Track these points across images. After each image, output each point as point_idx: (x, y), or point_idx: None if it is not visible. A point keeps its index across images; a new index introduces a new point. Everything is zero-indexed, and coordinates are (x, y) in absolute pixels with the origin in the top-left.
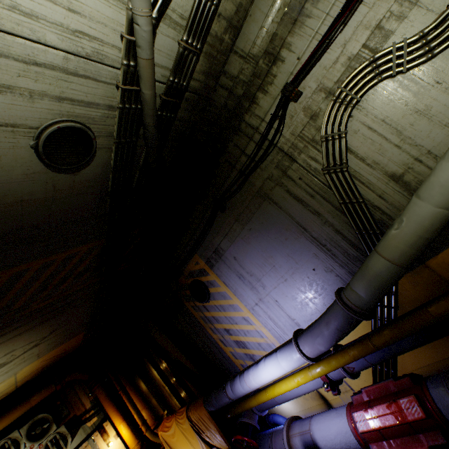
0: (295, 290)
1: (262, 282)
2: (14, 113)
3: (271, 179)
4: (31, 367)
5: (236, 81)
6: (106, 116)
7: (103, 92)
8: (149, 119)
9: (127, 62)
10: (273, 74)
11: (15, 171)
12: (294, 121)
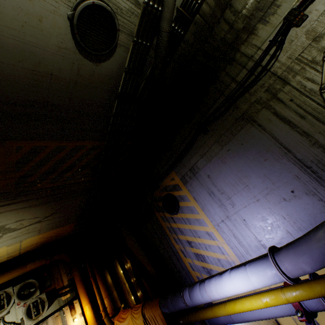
0: (267, 211)
1: (232, 200)
2: None
3: (259, 103)
4: (32, 239)
5: (238, 16)
6: (131, 11)
7: None
8: (165, 24)
9: None
10: (277, 4)
11: (51, 40)
12: (293, 45)
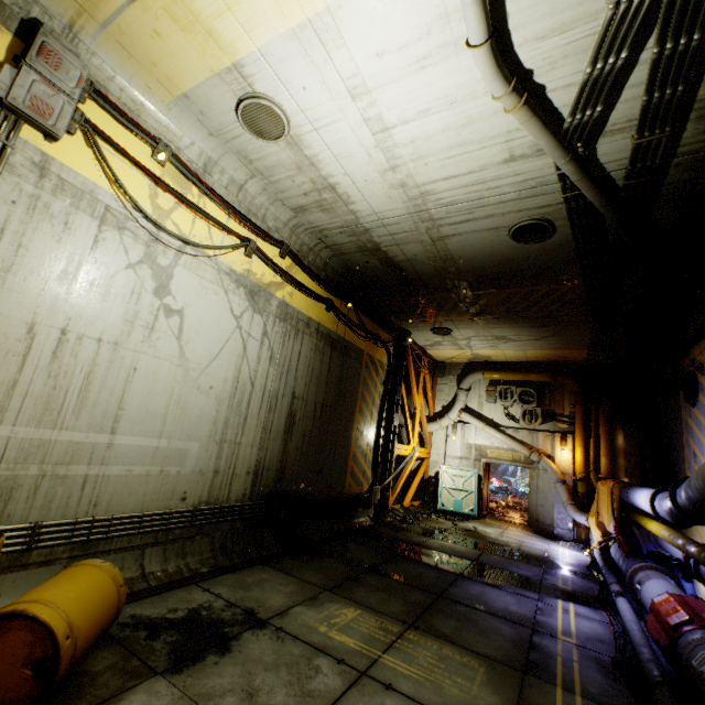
0: None
1: None
2: (495, 223)
3: None
4: (535, 352)
5: None
6: (559, 208)
7: (551, 198)
8: (598, 208)
9: (561, 184)
10: None
11: (500, 246)
12: None
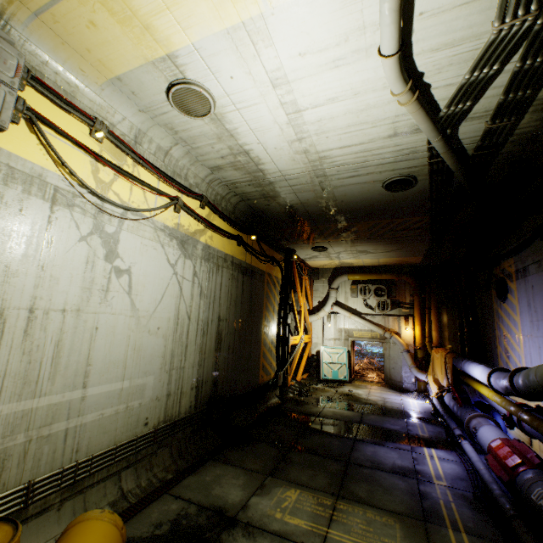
0: None
1: (538, 324)
2: (373, 178)
3: None
4: (386, 259)
5: None
6: (422, 168)
7: (419, 162)
8: (453, 170)
9: (429, 153)
10: None
11: (374, 193)
12: None
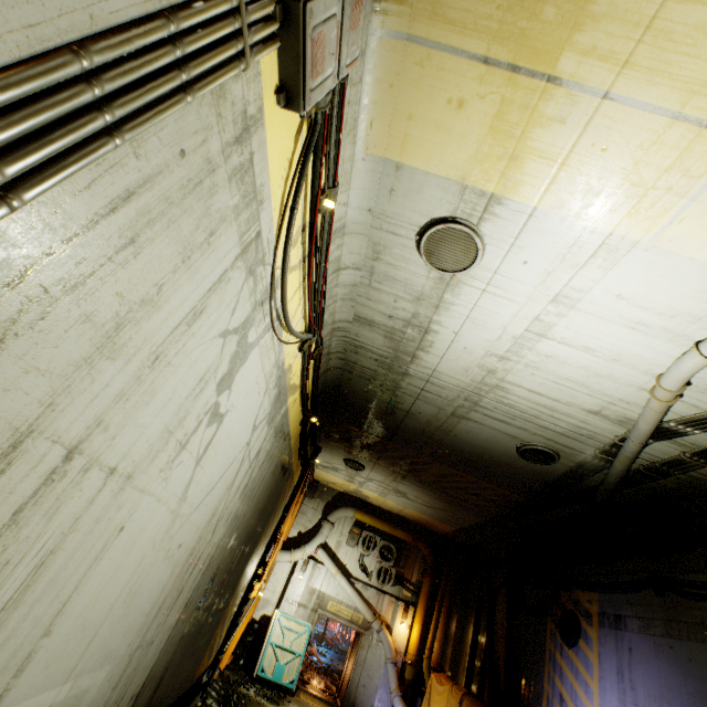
0: None
1: None
2: (519, 434)
3: None
4: (413, 512)
5: None
6: (576, 454)
7: (582, 446)
8: (611, 475)
9: (609, 448)
10: None
11: (500, 447)
12: None
